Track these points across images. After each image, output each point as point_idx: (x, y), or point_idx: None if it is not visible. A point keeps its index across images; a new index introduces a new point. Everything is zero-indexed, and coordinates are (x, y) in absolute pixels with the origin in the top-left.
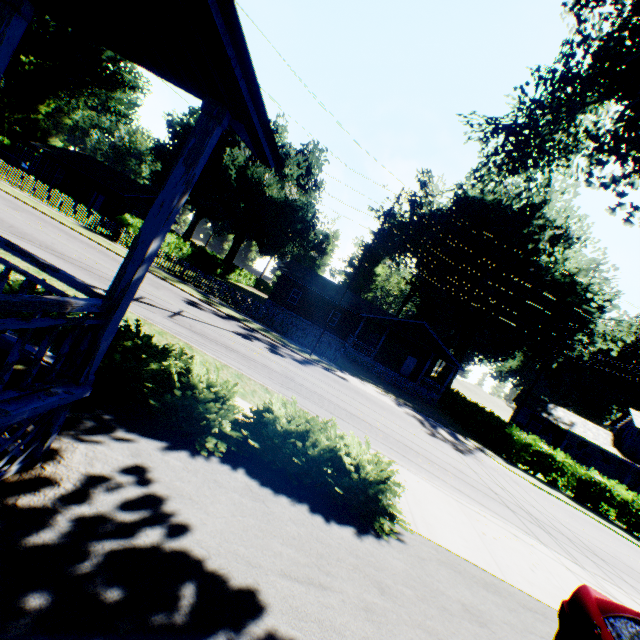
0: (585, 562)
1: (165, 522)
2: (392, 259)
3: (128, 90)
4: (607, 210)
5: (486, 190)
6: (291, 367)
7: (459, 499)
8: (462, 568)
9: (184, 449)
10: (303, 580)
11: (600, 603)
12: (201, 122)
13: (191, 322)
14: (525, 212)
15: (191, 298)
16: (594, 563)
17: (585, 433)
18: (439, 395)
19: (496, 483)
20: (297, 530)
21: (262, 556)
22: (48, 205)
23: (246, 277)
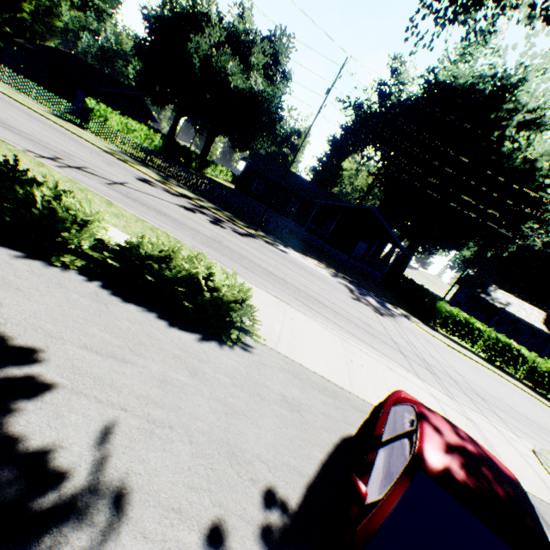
0: (459, 396)
1: None
2: (356, 152)
3: None
4: (548, 54)
5: (458, 73)
6: (226, 235)
7: (346, 339)
8: (306, 377)
9: (41, 260)
10: (105, 354)
11: (397, 399)
12: None
13: (130, 191)
14: (496, 96)
15: (146, 177)
16: (470, 399)
17: (518, 312)
18: (383, 274)
19: (403, 338)
20: (129, 326)
21: (70, 333)
22: (25, 96)
23: (222, 173)
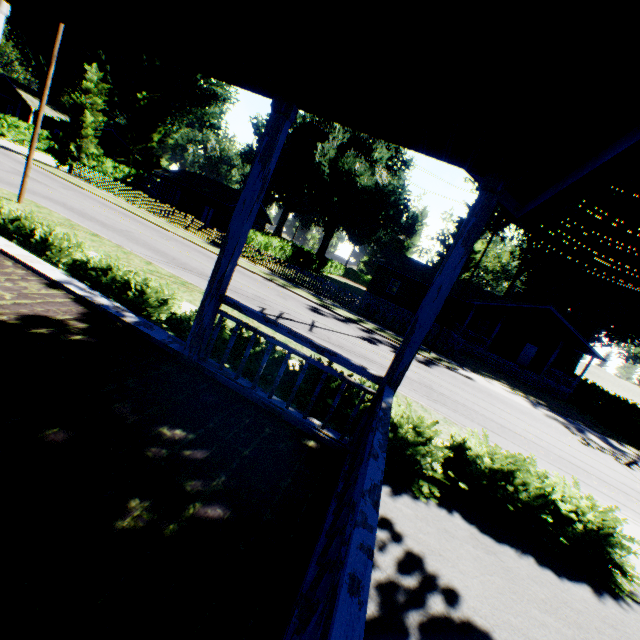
0: None
1: (438, 585)
2: (496, 234)
3: (219, 103)
4: None
5: None
6: (421, 372)
7: None
8: None
9: (403, 492)
10: None
11: None
12: (481, 199)
13: (326, 333)
14: None
15: (310, 304)
16: None
17: None
18: (571, 388)
19: None
20: (541, 591)
21: (532, 627)
22: (179, 227)
23: (336, 268)
